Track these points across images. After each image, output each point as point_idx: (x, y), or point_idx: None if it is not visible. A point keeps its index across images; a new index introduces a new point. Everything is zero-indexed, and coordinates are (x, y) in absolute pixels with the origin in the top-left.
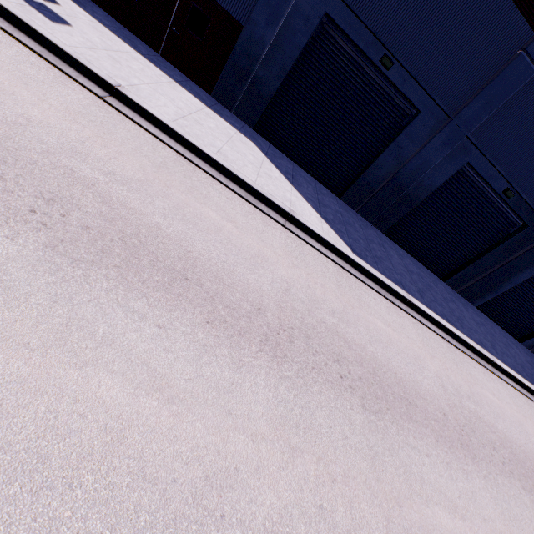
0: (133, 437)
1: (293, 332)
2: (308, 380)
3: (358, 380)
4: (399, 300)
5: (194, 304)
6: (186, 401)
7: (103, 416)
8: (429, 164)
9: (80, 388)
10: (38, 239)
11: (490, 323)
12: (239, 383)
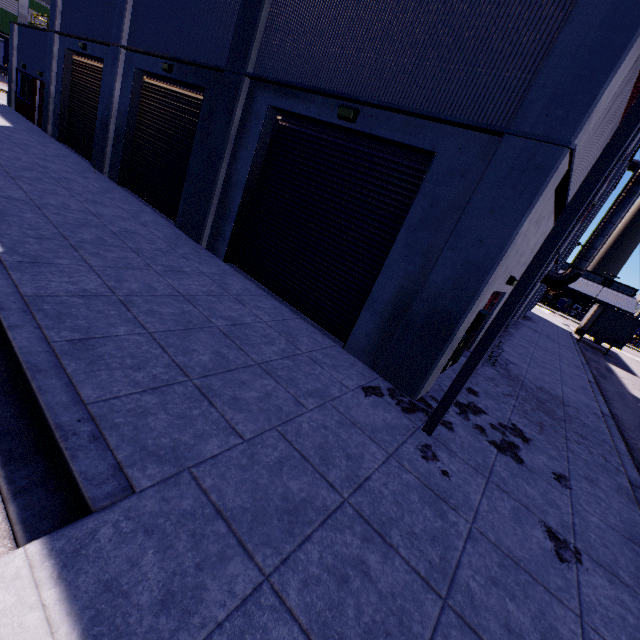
0: None
1: None
2: None
3: None
4: None
5: None
6: None
7: None
8: (112, 90)
9: None
10: None
11: (203, 262)
12: None
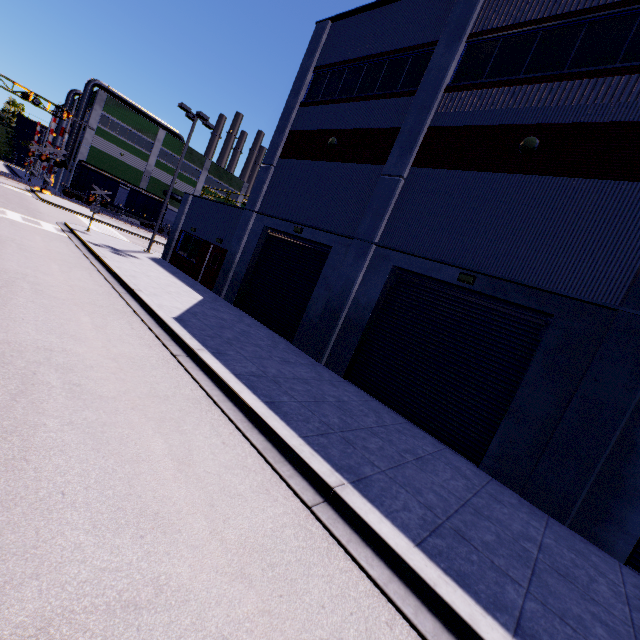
0: None
1: None
2: None
3: None
4: (184, 351)
5: None
6: None
7: None
8: (352, 281)
9: None
10: None
11: None
12: None
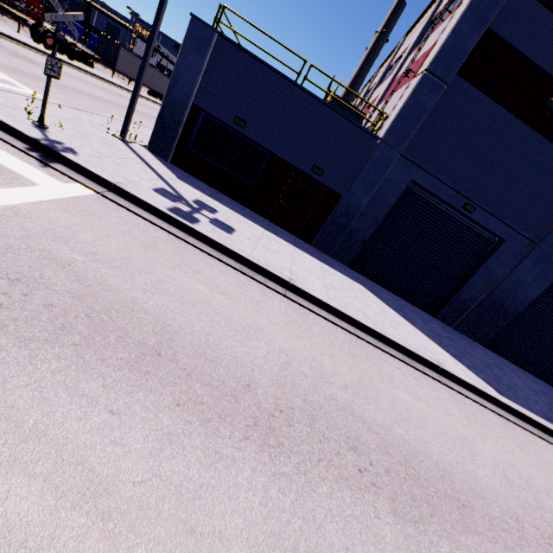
0: None
1: None
2: None
3: None
4: None
5: (490, 540)
6: None
7: None
8: (522, 282)
9: None
10: (385, 507)
11: None
12: None
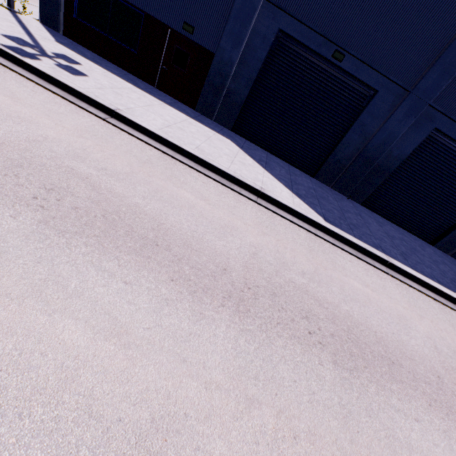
0: (85, 376)
1: (258, 290)
2: (271, 334)
3: (329, 337)
4: (379, 263)
5: (161, 265)
6: (142, 347)
7: (61, 356)
8: (395, 136)
9: (46, 331)
10: (35, 217)
11: None
12: (198, 333)
